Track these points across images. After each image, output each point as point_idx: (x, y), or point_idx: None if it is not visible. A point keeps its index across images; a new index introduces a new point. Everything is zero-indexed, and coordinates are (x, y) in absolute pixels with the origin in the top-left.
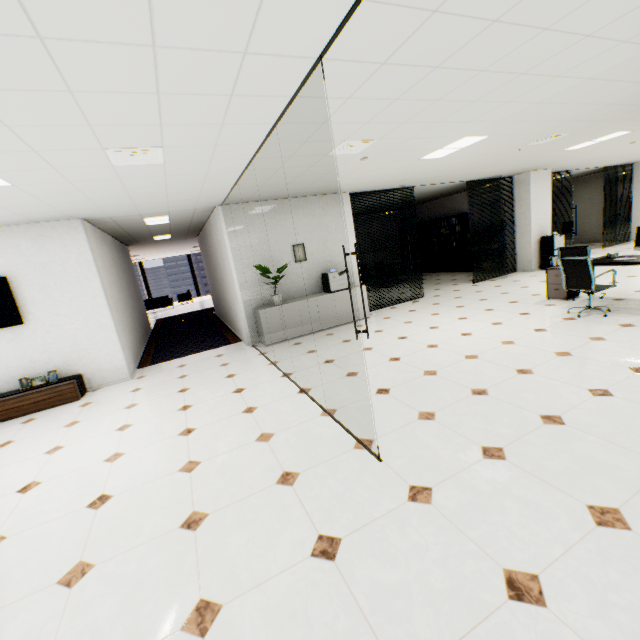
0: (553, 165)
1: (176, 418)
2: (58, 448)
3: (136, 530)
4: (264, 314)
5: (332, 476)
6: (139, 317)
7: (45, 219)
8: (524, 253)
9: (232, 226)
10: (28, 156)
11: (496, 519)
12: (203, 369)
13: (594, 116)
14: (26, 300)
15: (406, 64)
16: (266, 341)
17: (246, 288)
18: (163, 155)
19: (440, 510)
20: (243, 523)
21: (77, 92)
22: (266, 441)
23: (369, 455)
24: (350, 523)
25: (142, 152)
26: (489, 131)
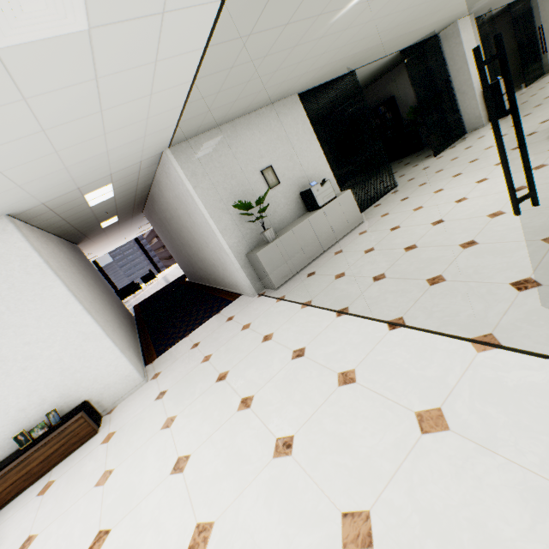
0: (481, 3)
1: (246, 425)
2: (102, 536)
3: None
4: (262, 256)
5: None
6: (119, 310)
7: None
8: (470, 111)
9: (189, 169)
10: None
11: None
12: (224, 341)
13: None
14: None
15: None
16: (274, 284)
17: (230, 235)
18: None
19: None
20: None
21: None
22: (444, 429)
23: None
24: None
25: None
26: None
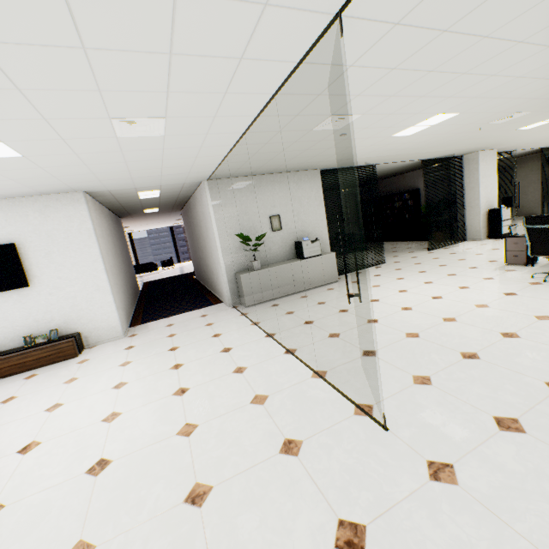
0: (500, 145)
1: (169, 377)
2: (57, 405)
3: (137, 503)
4: (245, 278)
5: (338, 446)
6: (130, 280)
7: (51, 191)
8: (473, 224)
9: (216, 199)
10: (38, 125)
11: (542, 508)
12: (190, 328)
13: None
14: (32, 265)
15: (418, 25)
16: (246, 303)
17: (228, 254)
18: (164, 126)
19: (471, 493)
20: (251, 500)
21: (90, 49)
22: (261, 404)
23: (372, 423)
24: (371, 506)
25: (145, 123)
26: (462, 108)
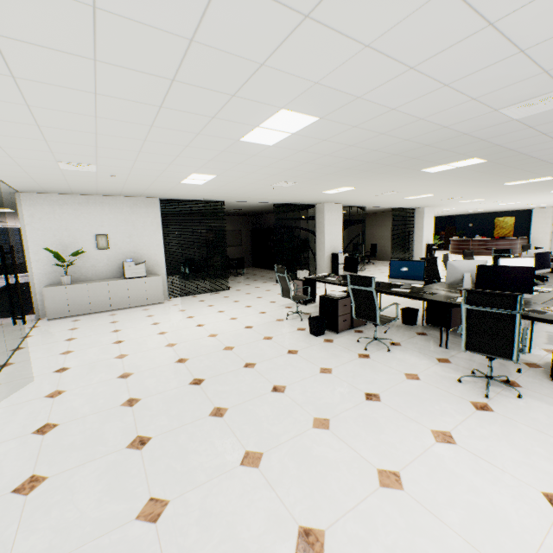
0: (338, 201)
1: None
2: None
3: None
4: (48, 291)
5: None
6: None
7: None
8: (321, 264)
9: (30, 211)
10: None
11: None
12: None
13: (293, 174)
14: None
15: None
16: (48, 316)
17: (40, 266)
18: None
19: None
20: None
21: None
22: None
23: None
24: None
25: None
26: (209, 172)
